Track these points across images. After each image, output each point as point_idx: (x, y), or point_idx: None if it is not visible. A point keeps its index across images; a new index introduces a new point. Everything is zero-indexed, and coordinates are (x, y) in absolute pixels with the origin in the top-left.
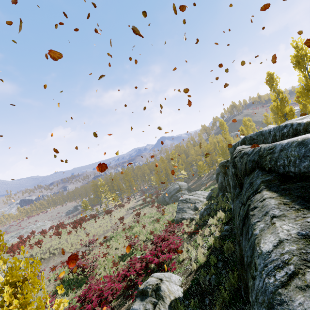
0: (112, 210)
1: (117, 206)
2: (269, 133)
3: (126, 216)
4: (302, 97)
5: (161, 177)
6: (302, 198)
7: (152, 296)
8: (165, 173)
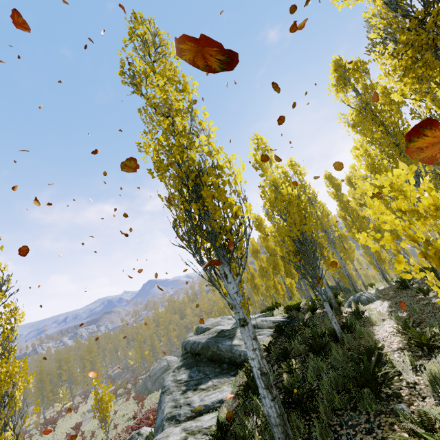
0: (56, 420)
1: (65, 410)
2: (199, 328)
3: (81, 425)
4: (259, 277)
5: (143, 351)
6: (184, 358)
7: (135, 437)
8: (151, 344)
